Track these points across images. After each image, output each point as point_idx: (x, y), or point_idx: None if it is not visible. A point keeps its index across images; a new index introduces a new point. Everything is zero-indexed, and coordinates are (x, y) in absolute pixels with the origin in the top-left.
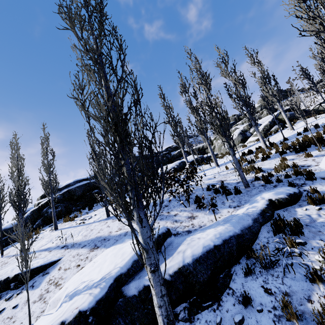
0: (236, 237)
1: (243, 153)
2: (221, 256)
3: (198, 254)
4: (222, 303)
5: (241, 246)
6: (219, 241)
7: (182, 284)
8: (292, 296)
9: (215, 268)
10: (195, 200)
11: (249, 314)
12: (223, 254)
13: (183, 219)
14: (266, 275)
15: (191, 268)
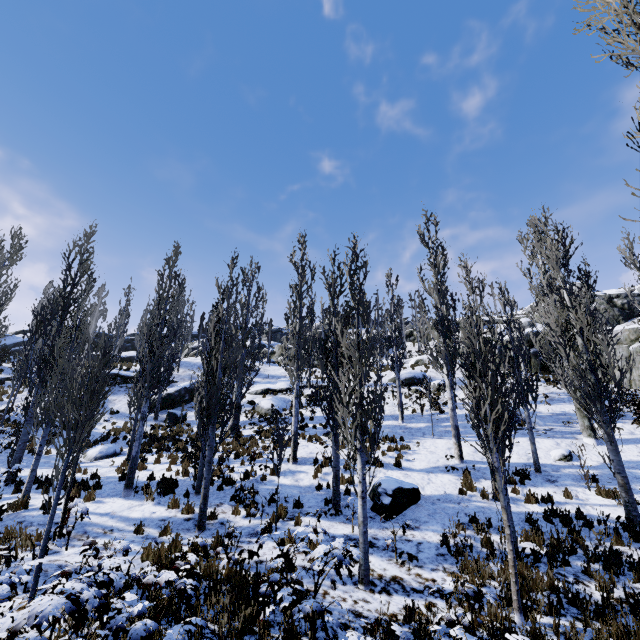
0: None
1: None
2: None
3: None
4: None
5: None
6: None
7: None
8: None
9: None
10: None
11: None
12: None
13: None
14: None
15: None
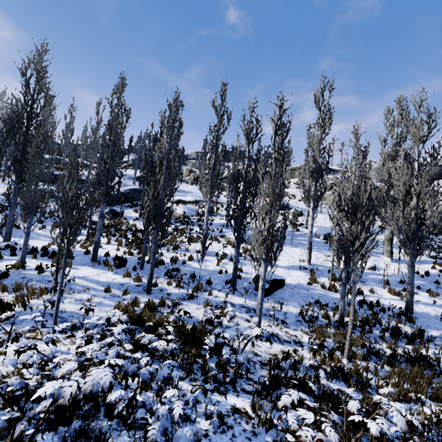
0: None
1: None
2: None
3: None
4: None
5: None
6: None
7: None
8: None
9: None
10: None
11: None
12: None
13: None
14: None
15: None
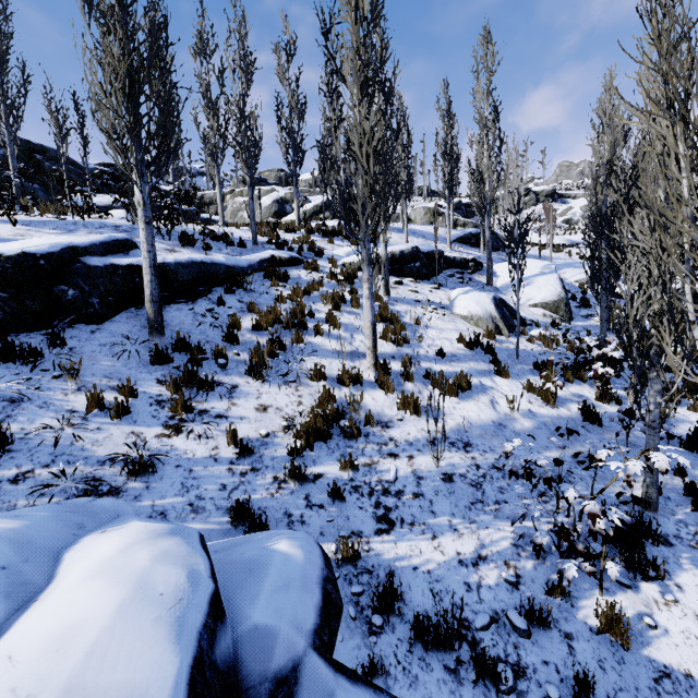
0: (226, 266)
1: (268, 223)
2: (207, 271)
3: (183, 260)
4: (197, 303)
5: (229, 274)
6: (208, 261)
7: (159, 275)
8: (258, 305)
9: (198, 277)
10: (181, 236)
11: (220, 309)
12: (209, 271)
13: (158, 249)
14: (244, 295)
15: (172, 268)
